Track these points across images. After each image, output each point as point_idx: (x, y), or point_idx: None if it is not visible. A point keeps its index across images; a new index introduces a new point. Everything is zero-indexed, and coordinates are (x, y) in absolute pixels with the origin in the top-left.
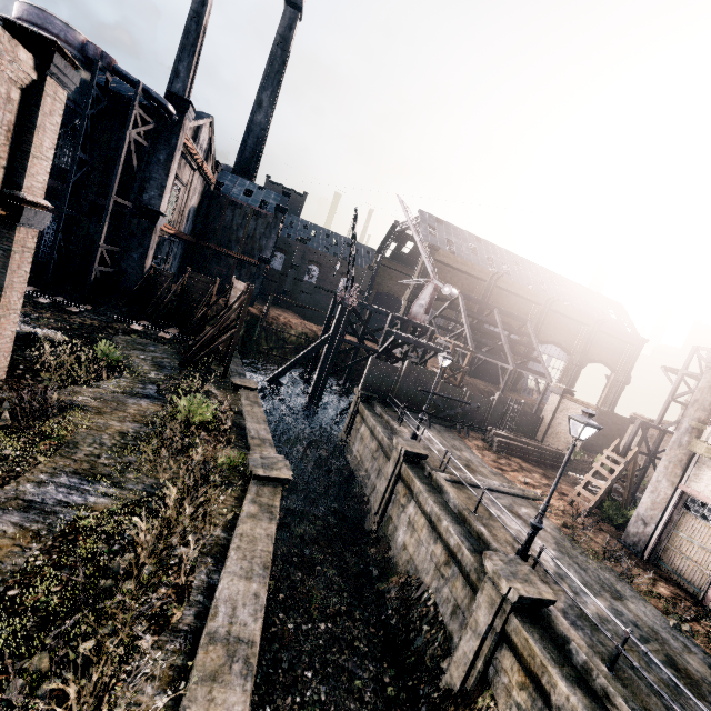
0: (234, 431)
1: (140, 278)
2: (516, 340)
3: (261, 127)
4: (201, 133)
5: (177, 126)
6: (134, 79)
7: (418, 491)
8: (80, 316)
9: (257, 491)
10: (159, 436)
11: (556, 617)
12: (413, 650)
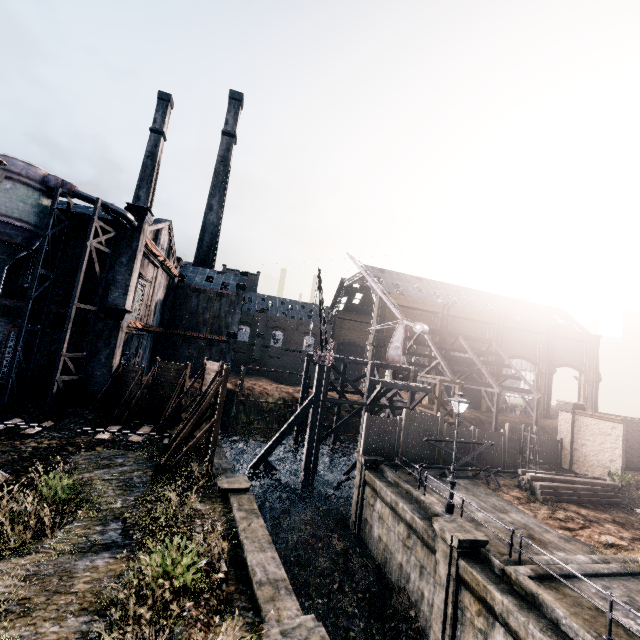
0: (232, 576)
1: (108, 379)
2: (489, 362)
3: (214, 225)
4: (161, 235)
5: (137, 230)
6: (94, 198)
7: (503, 609)
8: (37, 437)
9: None
10: (119, 632)
11: None
12: None
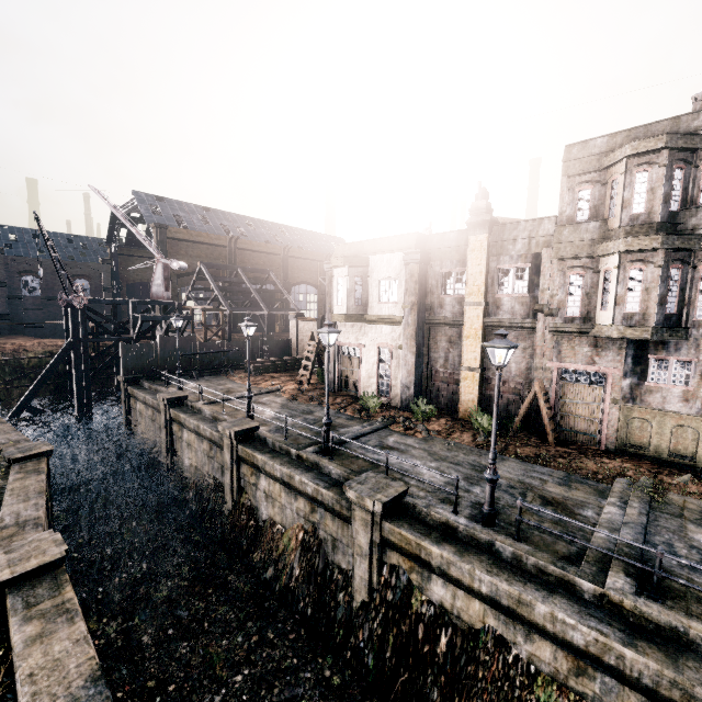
0: None
1: None
2: (264, 290)
3: None
4: None
5: None
6: None
7: (184, 420)
8: None
9: (20, 467)
10: None
11: (261, 433)
12: (208, 509)
